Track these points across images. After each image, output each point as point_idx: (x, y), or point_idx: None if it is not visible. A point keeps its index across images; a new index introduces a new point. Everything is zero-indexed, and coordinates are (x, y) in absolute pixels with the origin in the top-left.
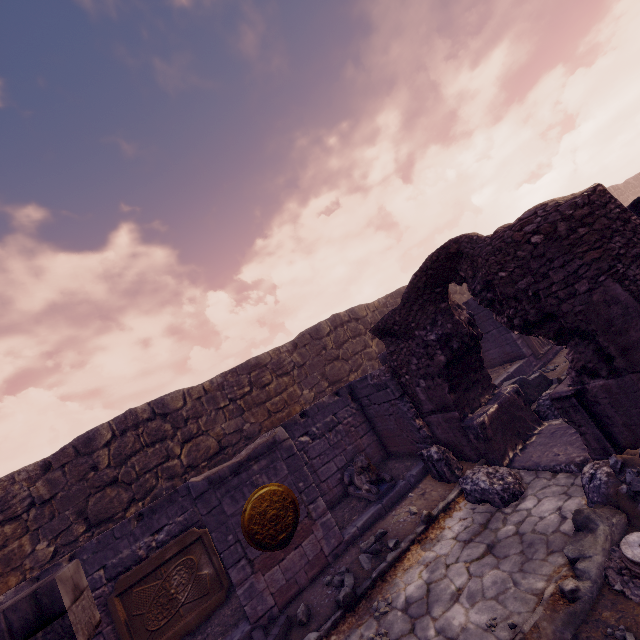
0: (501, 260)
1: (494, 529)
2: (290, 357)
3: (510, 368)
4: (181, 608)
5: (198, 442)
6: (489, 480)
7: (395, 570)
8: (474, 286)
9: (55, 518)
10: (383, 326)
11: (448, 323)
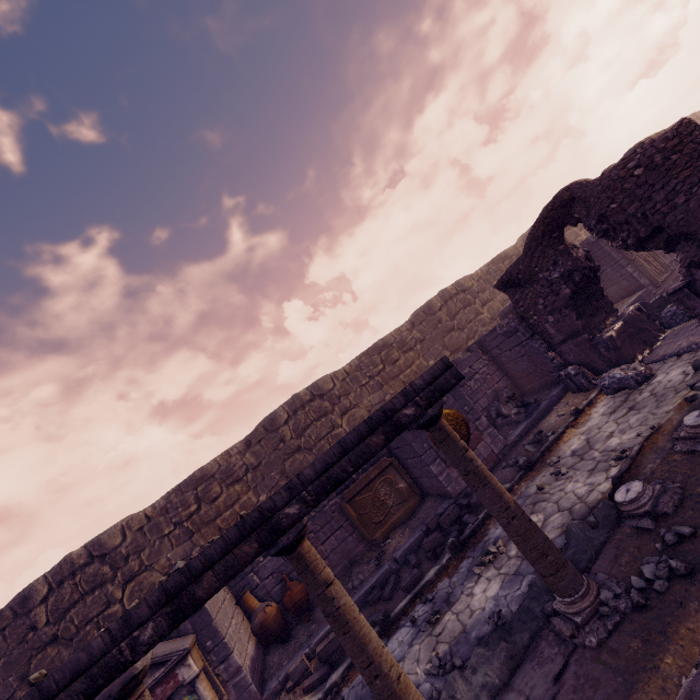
0: (611, 195)
1: (633, 400)
2: (411, 335)
3: (629, 300)
4: (391, 509)
5: (353, 413)
6: (623, 372)
7: (557, 445)
8: (589, 222)
9: (265, 478)
10: (507, 278)
11: (568, 261)
